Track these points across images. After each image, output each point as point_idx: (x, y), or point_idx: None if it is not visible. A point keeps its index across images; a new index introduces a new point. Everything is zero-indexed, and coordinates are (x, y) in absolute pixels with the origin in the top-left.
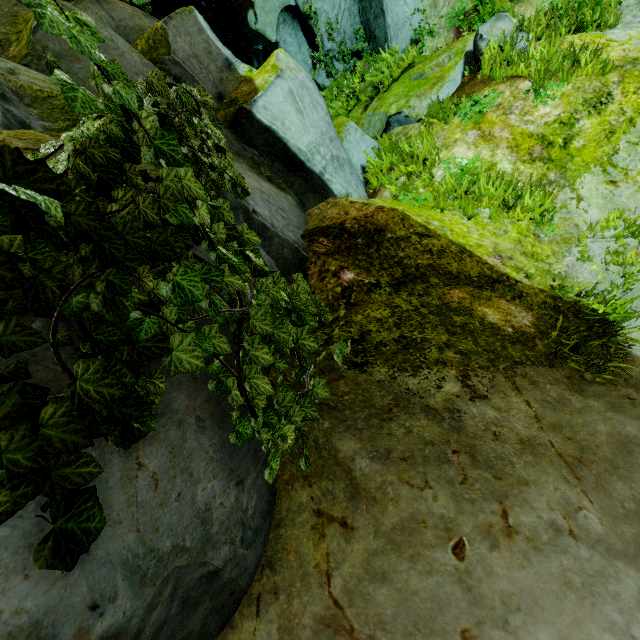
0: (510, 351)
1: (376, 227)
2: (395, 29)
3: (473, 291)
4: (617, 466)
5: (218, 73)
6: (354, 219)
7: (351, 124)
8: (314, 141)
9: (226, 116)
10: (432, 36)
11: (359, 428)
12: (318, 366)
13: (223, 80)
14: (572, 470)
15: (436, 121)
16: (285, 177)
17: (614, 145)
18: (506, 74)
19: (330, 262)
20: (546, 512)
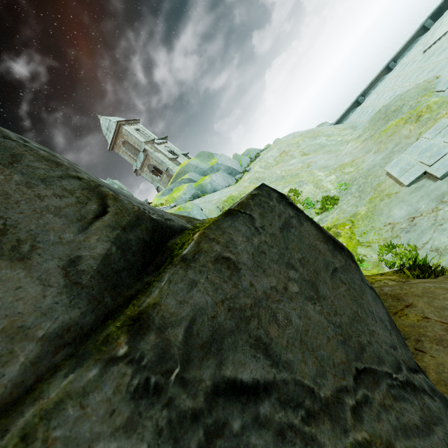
0: None
1: None
2: None
3: None
4: None
5: None
6: None
7: None
8: None
9: None
10: None
11: None
12: None
13: None
14: None
15: None
16: None
17: (355, 239)
18: None
19: None
20: None
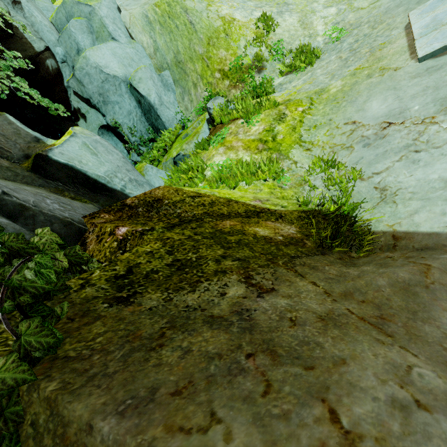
0: (285, 250)
1: (154, 198)
2: (169, 123)
3: (242, 220)
4: (414, 311)
5: (26, 144)
6: (134, 197)
7: (148, 165)
8: (110, 170)
9: (29, 164)
10: (190, 122)
11: (110, 373)
12: (65, 315)
13: (30, 147)
14: (380, 329)
15: (200, 151)
16: (91, 197)
17: (298, 133)
18: (228, 119)
19: (106, 225)
20: (379, 389)
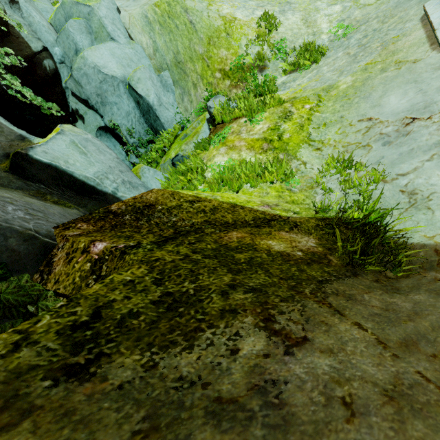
0: (309, 272)
1: (145, 204)
2: (168, 124)
3: (251, 230)
4: None
5: (8, 142)
6: (121, 202)
7: (144, 166)
8: (101, 171)
9: (7, 164)
10: (190, 123)
11: None
12: None
13: (13, 146)
14: None
15: (200, 151)
16: (78, 201)
17: (307, 131)
18: (230, 117)
19: (79, 240)
20: None
